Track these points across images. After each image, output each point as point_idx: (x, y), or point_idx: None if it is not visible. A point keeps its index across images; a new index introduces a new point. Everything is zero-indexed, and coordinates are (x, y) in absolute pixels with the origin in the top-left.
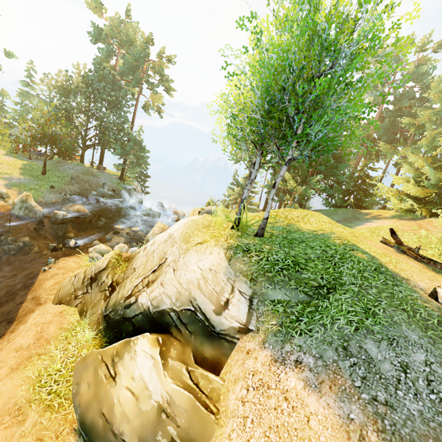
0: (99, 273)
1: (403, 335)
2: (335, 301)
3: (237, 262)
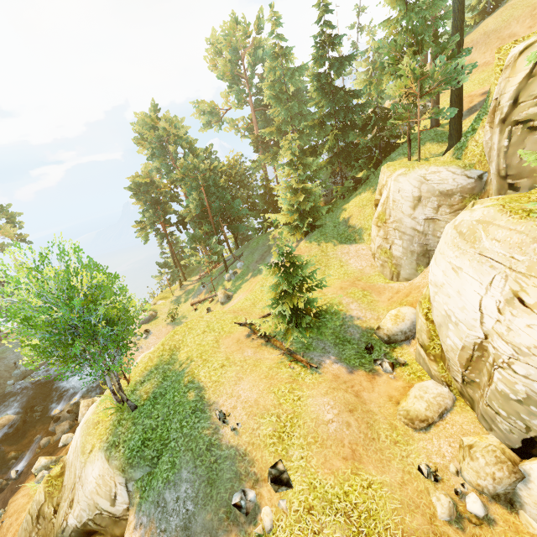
0: (40, 509)
1: (181, 477)
2: (161, 464)
3: (113, 460)
